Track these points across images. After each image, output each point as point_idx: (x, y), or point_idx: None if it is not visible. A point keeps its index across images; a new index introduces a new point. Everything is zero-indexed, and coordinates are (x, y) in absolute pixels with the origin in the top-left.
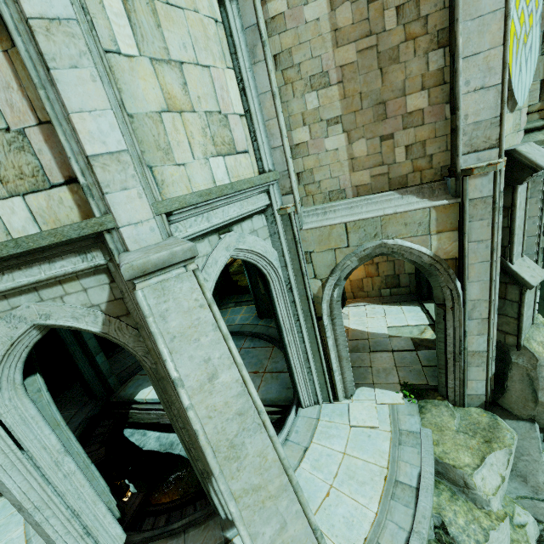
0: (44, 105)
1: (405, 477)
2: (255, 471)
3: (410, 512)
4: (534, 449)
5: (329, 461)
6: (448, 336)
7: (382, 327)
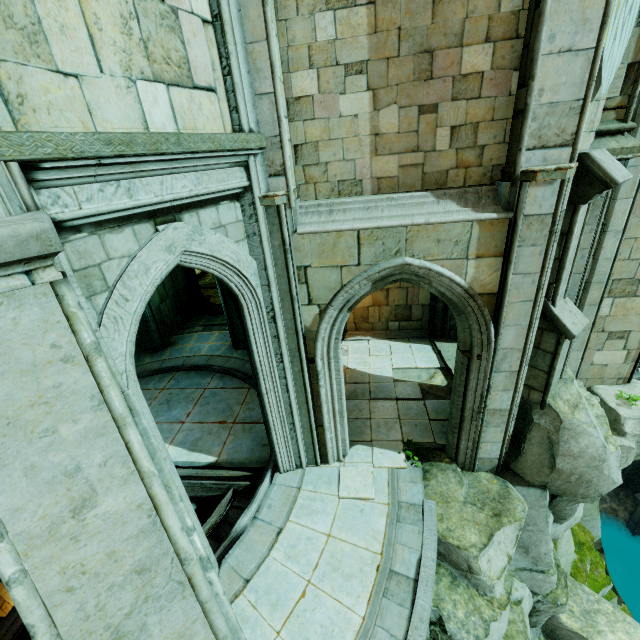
0: None
1: (401, 565)
2: None
3: (406, 613)
4: (541, 518)
5: (309, 548)
6: (468, 390)
7: (386, 369)
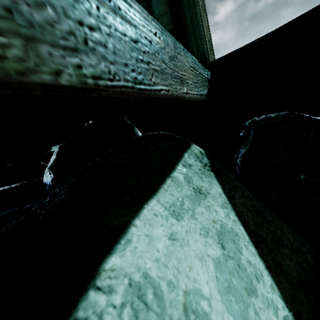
0: None
1: None
2: None
3: None
4: None
5: None
6: (206, 37)
7: None
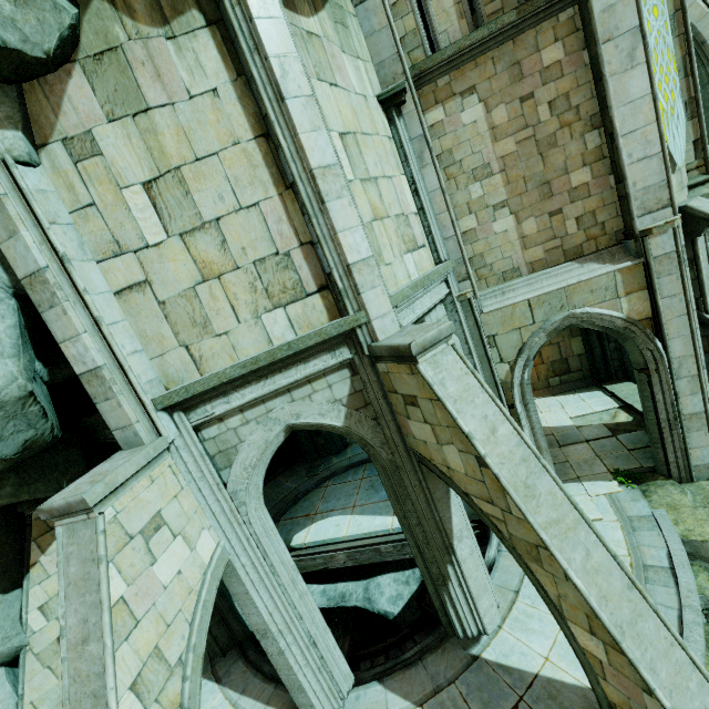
0: (315, 230)
1: (652, 560)
2: (551, 507)
3: (672, 590)
4: None
5: None
6: (658, 402)
7: (563, 419)
